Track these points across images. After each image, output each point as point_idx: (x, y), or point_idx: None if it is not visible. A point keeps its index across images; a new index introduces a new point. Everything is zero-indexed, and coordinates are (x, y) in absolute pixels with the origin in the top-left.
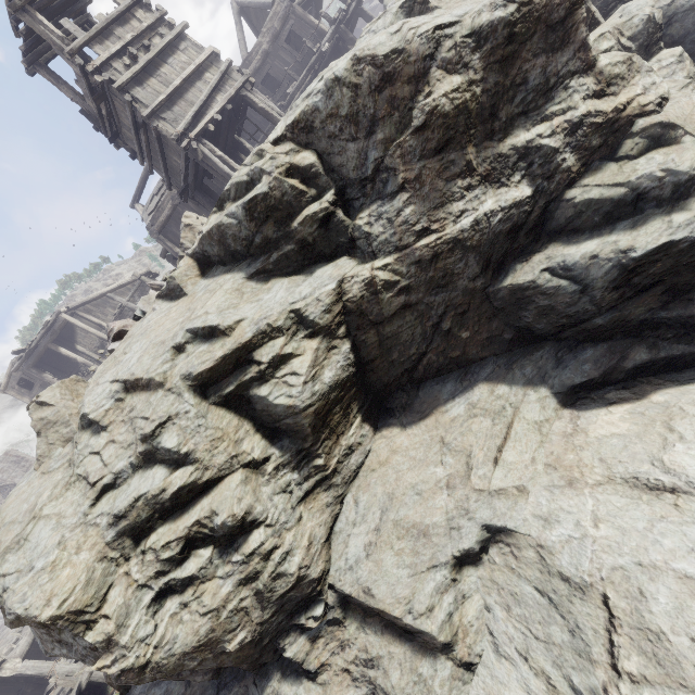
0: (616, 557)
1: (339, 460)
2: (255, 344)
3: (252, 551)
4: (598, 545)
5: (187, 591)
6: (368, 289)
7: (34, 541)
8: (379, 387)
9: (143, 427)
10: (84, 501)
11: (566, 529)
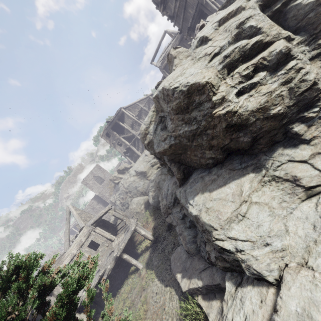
0: None
1: None
2: None
3: (291, 67)
4: None
5: (251, 91)
6: None
7: (188, 72)
8: None
9: (238, 22)
10: (205, 61)
11: None
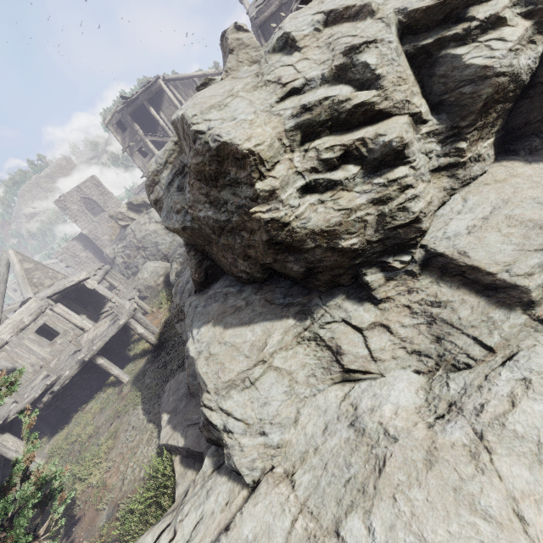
0: None
1: (470, 158)
2: None
3: (395, 178)
4: None
5: (326, 193)
6: None
7: (233, 107)
8: (519, 123)
9: (350, 41)
10: (272, 96)
11: None
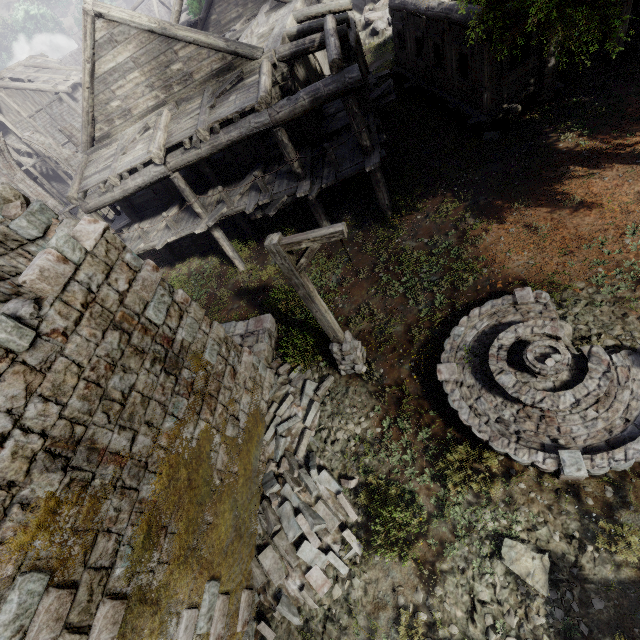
0: None
1: None
2: None
3: None
4: None
5: None
6: None
7: None
8: None
9: None
10: None
11: None
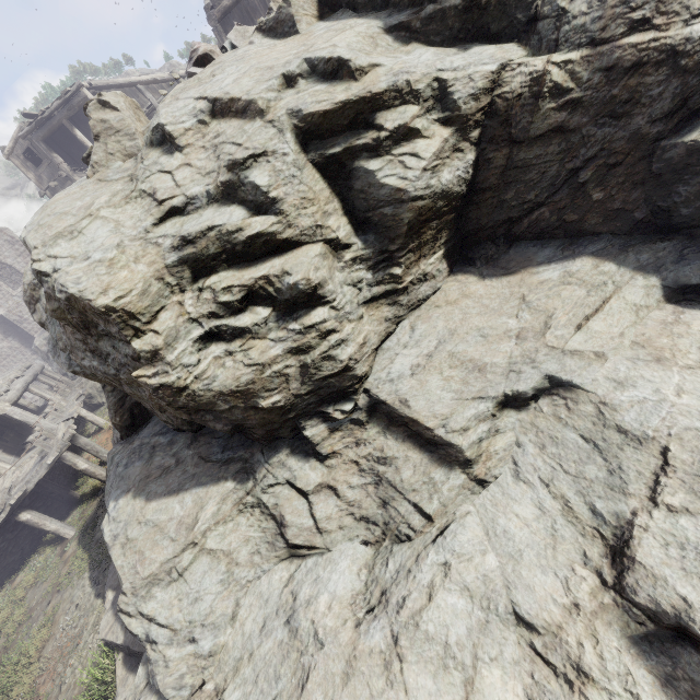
0: (693, 421)
1: (412, 281)
2: (384, 102)
3: (312, 324)
4: (677, 409)
5: (234, 342)
6: (533, 86)
7: (89, 236)
8: (472, 229)
9: (234, 152)
10: (146, 217)
11: (642, 393)
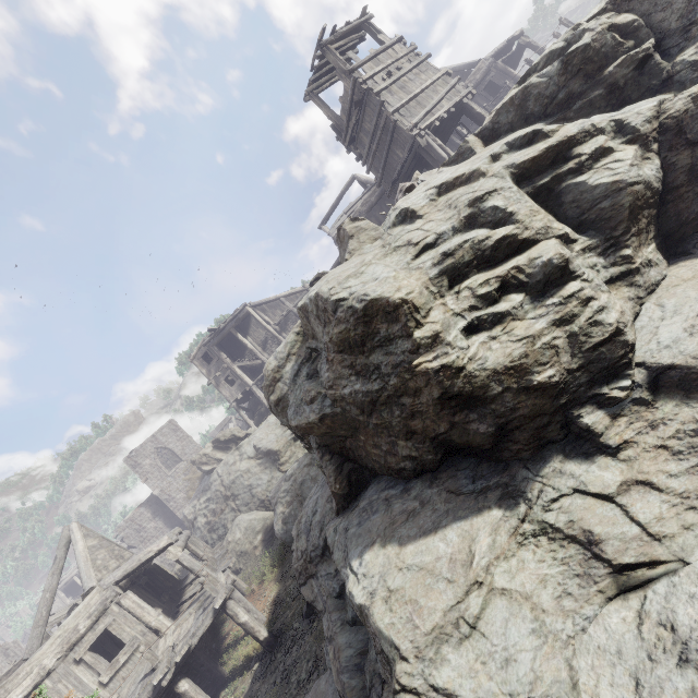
0: None
1: (641, 264)
2: (577, 141)
3: (571, 294)
4: None
5: (494, 328)
6: (696, 101)
7: (370, 272)
8: (672, 226)
9: (472, 195)
10: (406, 256)
11: None
